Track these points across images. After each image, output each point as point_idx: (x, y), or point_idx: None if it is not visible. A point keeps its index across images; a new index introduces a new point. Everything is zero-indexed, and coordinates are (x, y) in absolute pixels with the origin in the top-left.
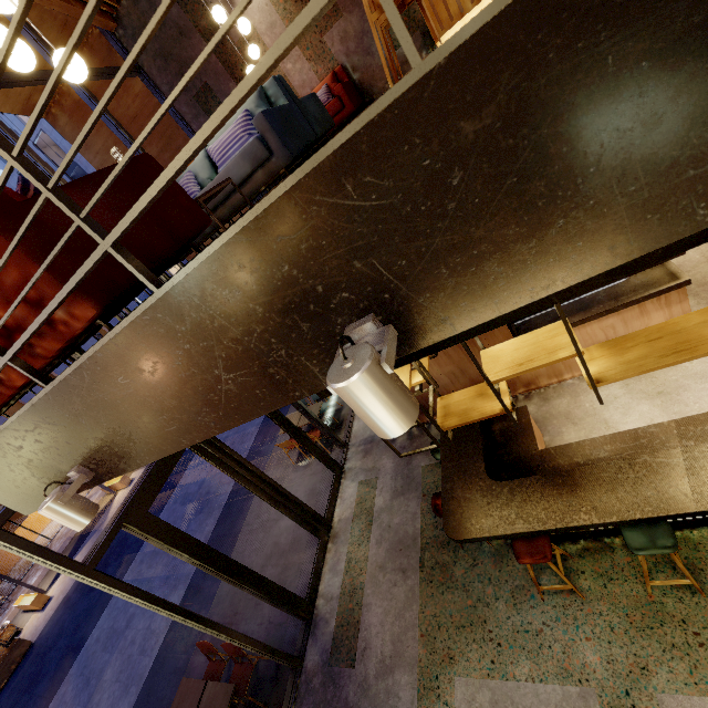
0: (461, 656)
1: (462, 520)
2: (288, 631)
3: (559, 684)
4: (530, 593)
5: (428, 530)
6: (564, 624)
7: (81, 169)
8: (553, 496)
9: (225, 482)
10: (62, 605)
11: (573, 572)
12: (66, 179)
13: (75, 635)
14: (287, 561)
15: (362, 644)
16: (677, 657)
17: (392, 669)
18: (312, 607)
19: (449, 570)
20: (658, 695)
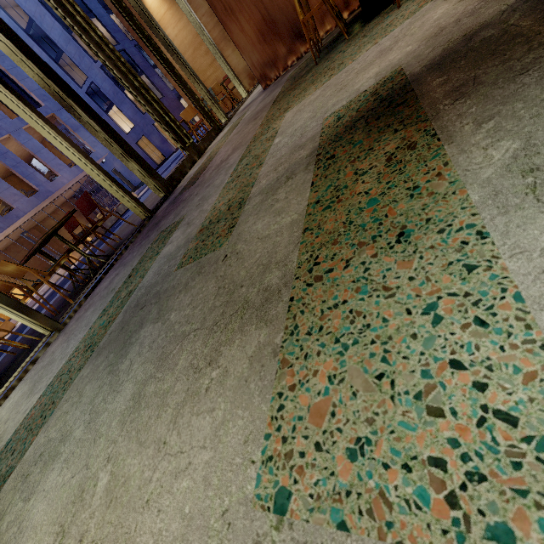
0: (297, 100)
1: None
2: None
3: (408, 19)
4: (384, 19)
5: (286, 87)
6: None
7: (38, 28)
8: None
9: None
10: (21, 324)
11: None
12: (26, 37)
13: (22, 329)
14: None
15: (205, 171)
16: None
17: (227, 158)
18: (172, 190)
19: (299, 82)
20: None
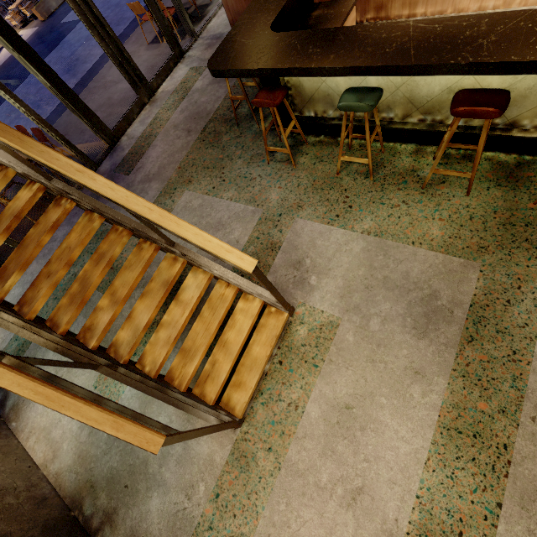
0: (197, 182)
1: (226, 57)
2: (96, 150)
3: (245, 204)
4: (263, 159)
5: (222, 110)
6: (272, 178)
7: None
8: (309, 45)
9: (92, 54)
10: None
11: (301, 153)
12: None
13: None
14: (112, 110)
15: (139, 165)
16: (324, 205)
17: (151, 180)
18: (117, 140)
19: (220, 136)
20: (297, 219)
